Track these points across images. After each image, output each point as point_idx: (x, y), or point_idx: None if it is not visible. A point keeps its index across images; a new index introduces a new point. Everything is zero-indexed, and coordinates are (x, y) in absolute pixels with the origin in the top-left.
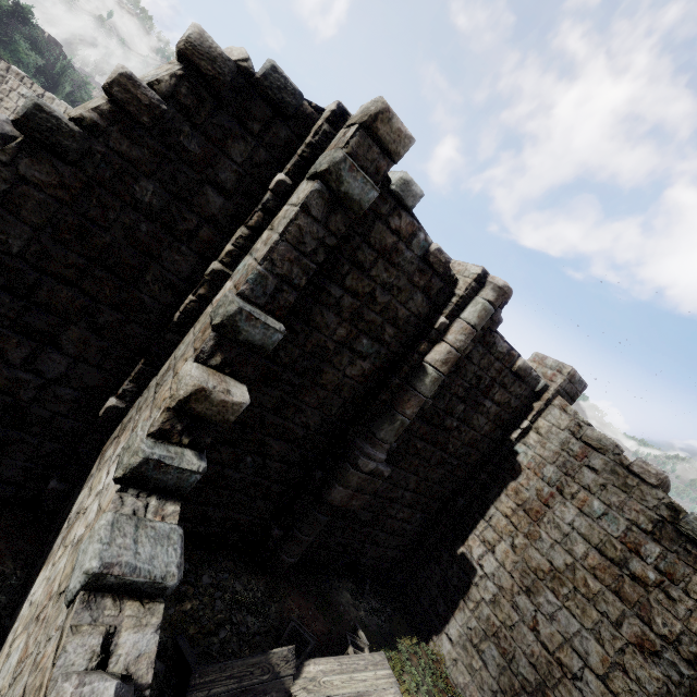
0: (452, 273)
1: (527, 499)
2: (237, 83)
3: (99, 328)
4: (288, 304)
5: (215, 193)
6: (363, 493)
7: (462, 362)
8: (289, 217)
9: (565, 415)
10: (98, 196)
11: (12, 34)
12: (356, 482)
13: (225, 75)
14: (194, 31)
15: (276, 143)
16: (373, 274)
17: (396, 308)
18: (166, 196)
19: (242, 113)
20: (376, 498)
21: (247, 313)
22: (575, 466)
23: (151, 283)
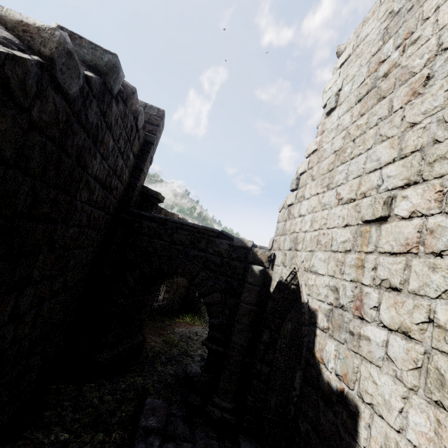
0: None
1: None
2: None
3: None
4: None
5: None
6: None
7: None
8: None
9: None
10: None
11: None
12: None
13: None
14: None
15: None
16: None
17: None
18: None
19: None
20: None
21: None
22: None
23: None
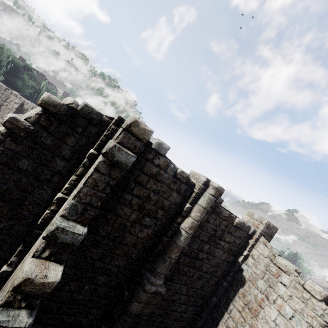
0: (191, 181)
1: (249, 301)
2: (69, 113)
3: (0, 229)
4: (90, 216)
5: (60, 160)
6: (150, 305)
7: (204, 223)
8: (89, 174)
9: (266, 248)
10: (0, 169)
11: (23, 75)
12: (145, 299)
13: (62, 111)
14: (45, 95)
15: (90, 135)
16: (147, 187)
17: (163, 201)
18: (35, 165)
19: (72, 125)
20: (163, 301)
21: (61, 228)
22: (274, 282)
23: (28, 205)
